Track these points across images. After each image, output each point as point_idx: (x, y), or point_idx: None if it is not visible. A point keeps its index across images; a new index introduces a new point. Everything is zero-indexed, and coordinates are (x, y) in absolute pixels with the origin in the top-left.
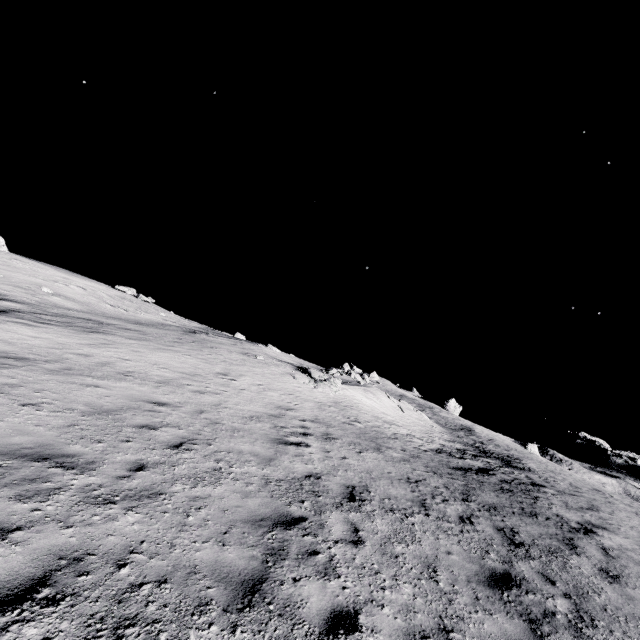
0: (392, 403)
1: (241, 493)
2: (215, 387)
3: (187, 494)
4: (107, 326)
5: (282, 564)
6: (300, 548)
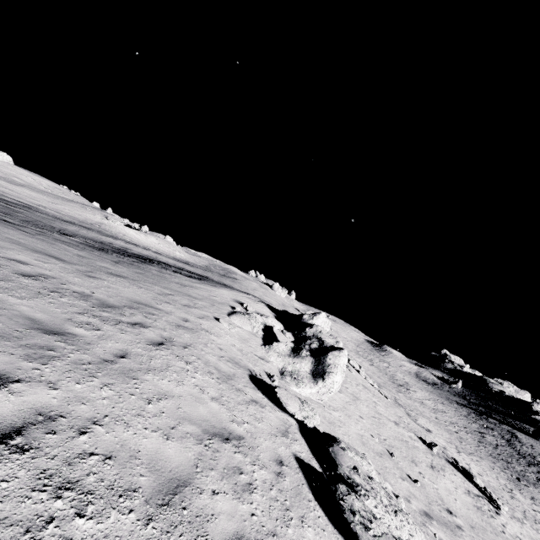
0: (156, 242)
1: None
2: (40, 201)
3: None
4: (25, 187)
5: None
6: None
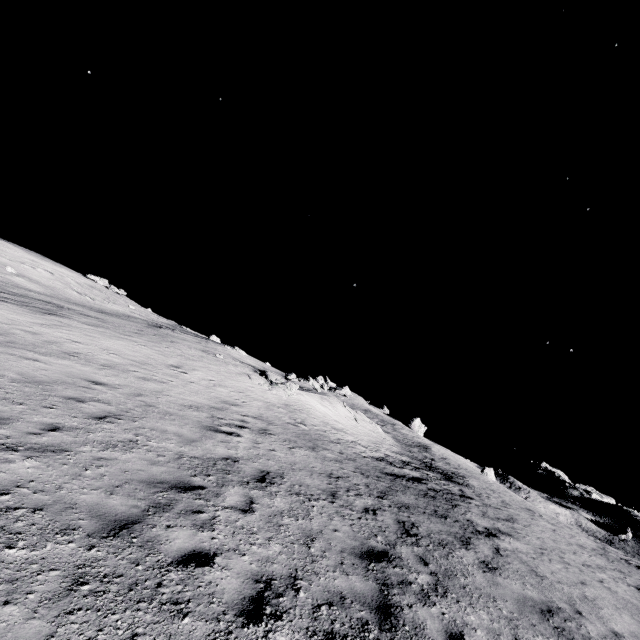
0: (348, 413)
1: (149, 461)
2: (163, 376)
3: (93, 454)
4: (66, 310)
5: (162, 515)
6: (187, 507)
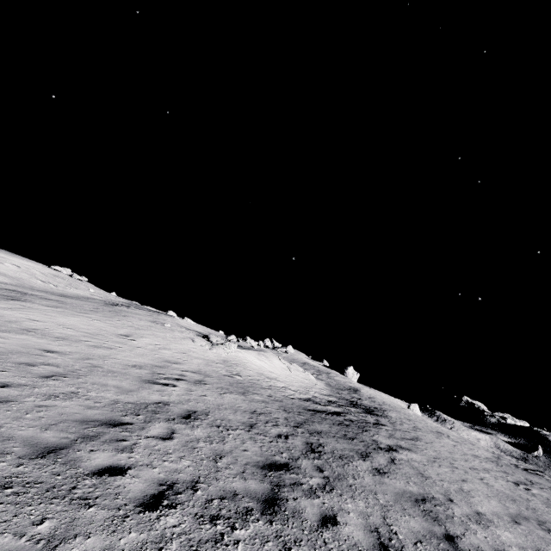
0: (282, 365)
1: (86, 406)
2: (112, 344)
3: (36, 403)
4: (29, 296)
5: (88, 443)
6: (112, 437)
